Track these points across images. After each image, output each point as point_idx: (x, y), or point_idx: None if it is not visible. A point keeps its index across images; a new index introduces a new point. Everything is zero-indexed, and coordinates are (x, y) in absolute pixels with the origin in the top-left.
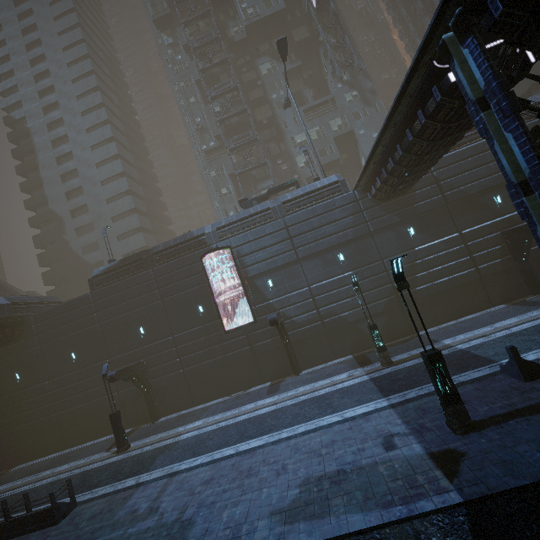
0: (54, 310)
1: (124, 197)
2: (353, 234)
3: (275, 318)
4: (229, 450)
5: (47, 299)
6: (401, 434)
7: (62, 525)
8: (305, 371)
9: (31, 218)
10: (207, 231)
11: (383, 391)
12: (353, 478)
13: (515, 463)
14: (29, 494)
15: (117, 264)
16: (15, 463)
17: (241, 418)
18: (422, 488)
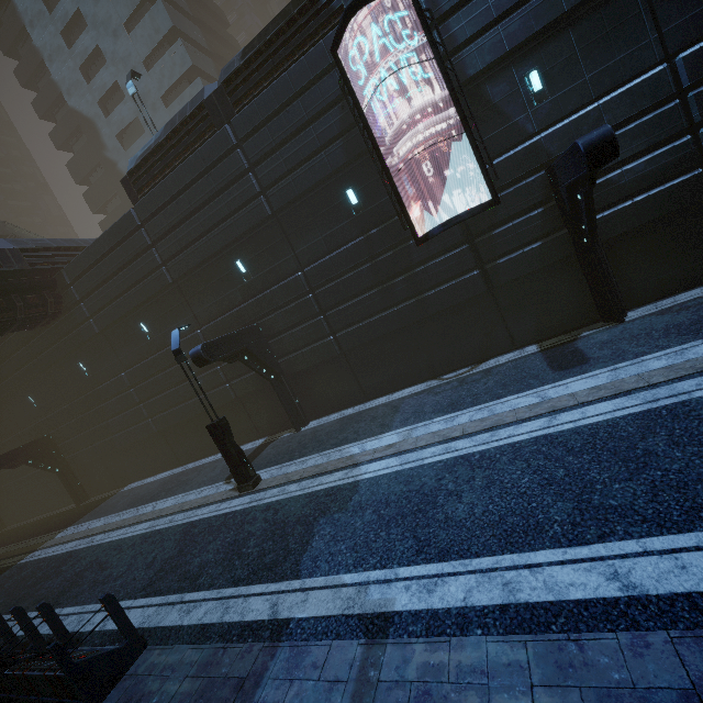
0: (88, 252)
1: (170, 48)
2: None
3: (609, 135)
4: (570, 566)
5: (87, 244)
6: None
7: None
8: (636, 312)
9: (52, 132)
10: None
11: None
12: None
13: None
14: (111, 553)
15: (161, 134)
16: (127, 481)
17: (522, 435)
18: None
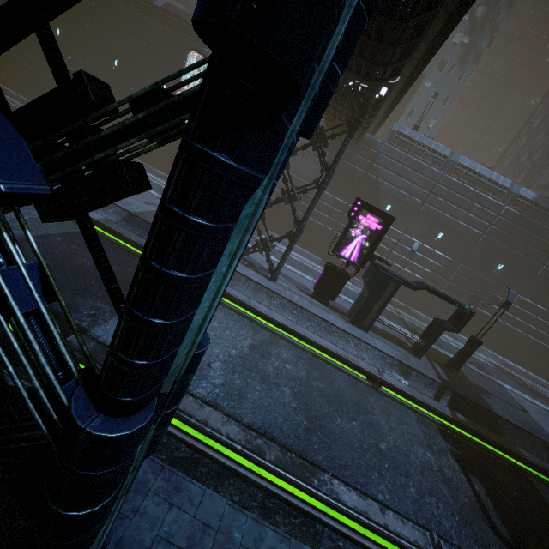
0: None
1: None
2: None
3: None
4: None
5: None
6: None
7: None
8: None
9: None
10: None
11: None
12: None
13: None
14: None
15: None
16: None
17: None
18: (129, 206)
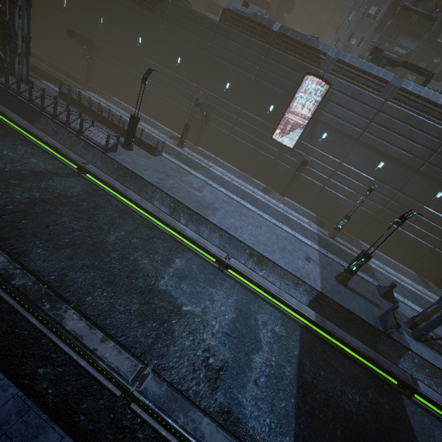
0: (187, 11)
1: None
2: (408, 160)
3: (308, 162)
4: (236, 198)
5: None
6: (315, 261)
7: (156, 159)
8: (287, 198)
9: None
10: (330, 54)
11: (320, 243)
12: (287, 254)
13: (347, 302)
14: None
15: (250, 15)
16: (115, 95)
17: (245, 189)
18: (310, 278)
